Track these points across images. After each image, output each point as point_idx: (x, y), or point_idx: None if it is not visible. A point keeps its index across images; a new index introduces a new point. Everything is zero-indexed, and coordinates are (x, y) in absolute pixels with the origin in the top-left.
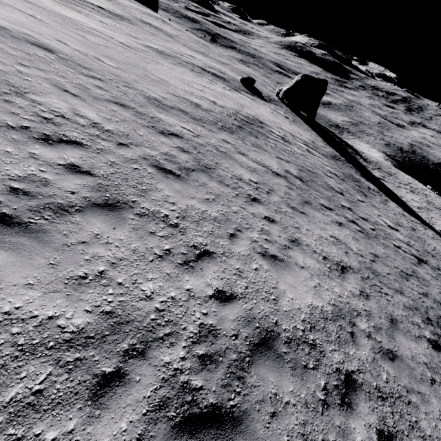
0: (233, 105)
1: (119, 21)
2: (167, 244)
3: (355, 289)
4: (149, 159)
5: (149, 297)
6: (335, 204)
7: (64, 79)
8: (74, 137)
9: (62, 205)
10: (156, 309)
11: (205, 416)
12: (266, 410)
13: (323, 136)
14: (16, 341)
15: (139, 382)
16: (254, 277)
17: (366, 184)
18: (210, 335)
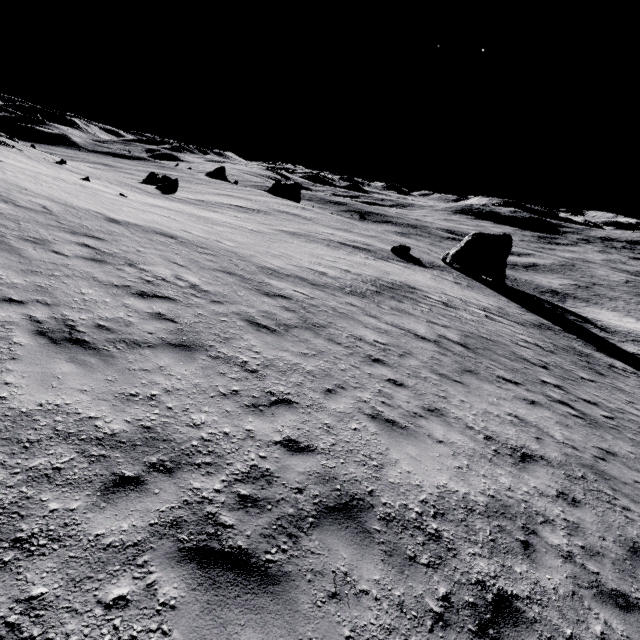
0: (375, 272)
1: (255, 214)
2: (236, 385)
3: (548, 487)
4: (243, 314)
5: (197, 426)
6: (528, 378)
7: (177, 255)
8: (168, 294)
9: (137, 341)
10: (201, 438)
11: (226, 556)
12: (323, 585)
13: (520, 301)
14: (56, 427)
15: (157, 494)
16: (350, 436)
17: (605, 360)
18: (263, 479)
